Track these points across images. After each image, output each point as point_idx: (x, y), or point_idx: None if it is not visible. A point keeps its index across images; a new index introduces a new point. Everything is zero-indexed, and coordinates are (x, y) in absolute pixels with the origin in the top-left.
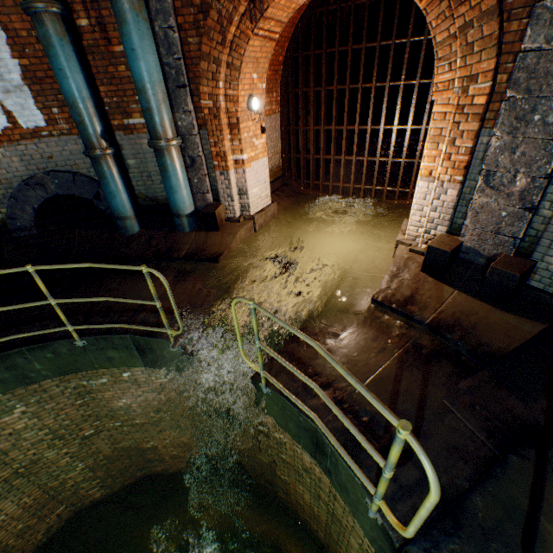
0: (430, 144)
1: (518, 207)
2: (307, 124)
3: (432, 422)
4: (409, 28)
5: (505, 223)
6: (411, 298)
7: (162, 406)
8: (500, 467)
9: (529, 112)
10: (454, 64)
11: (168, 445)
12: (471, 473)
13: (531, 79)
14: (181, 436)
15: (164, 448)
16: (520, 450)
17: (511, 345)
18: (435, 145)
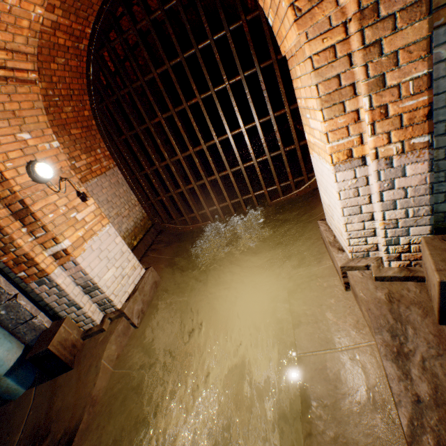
0: (328, 110)
1: None
2: None
3: None
4: (205, 27)
5: None
6: None
7: None
8: None
9: None
10: None
11: None
12: None
13: None
14: None
15: None
16: None
17: None
18: (337, 108)
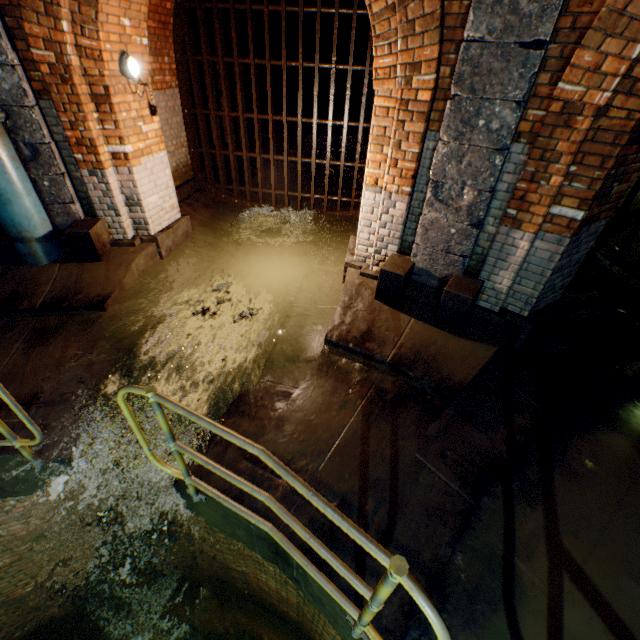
0: (374, 146)
1: (466, 224)
2: (221, 109)
3: (408, 485)
4: None
5: (455, 241)
6: (369, 333)
7: (38, 537)
8: (475, 513)
9: (474, 116)
10: (394, 46)
11: (64, 581)
12: (452, 535)
13: (475, 76)
14: (84, 563)
15: (57, 587)
16: (490, 489)
17: (471, 374)
18: (379, 148)
